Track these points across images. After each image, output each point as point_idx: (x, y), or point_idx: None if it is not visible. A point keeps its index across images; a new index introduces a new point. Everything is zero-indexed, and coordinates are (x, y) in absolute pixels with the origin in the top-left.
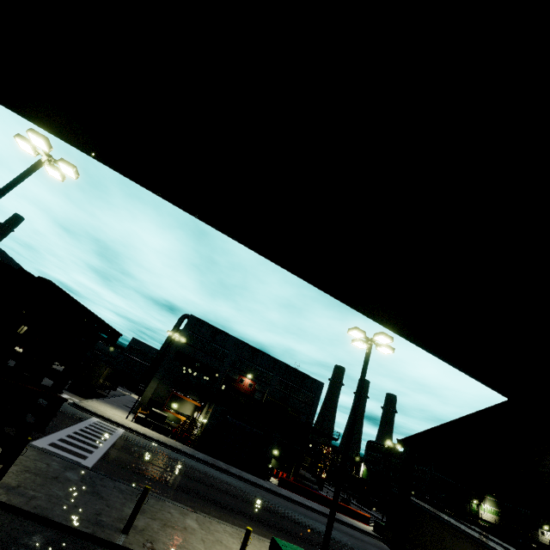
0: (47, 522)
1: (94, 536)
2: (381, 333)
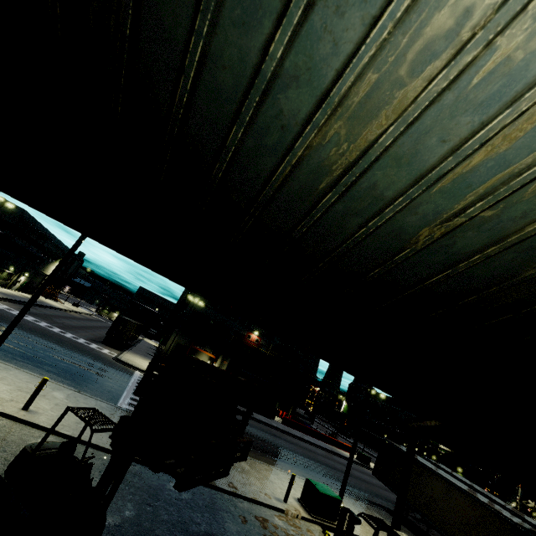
0: None
1: None
2: None
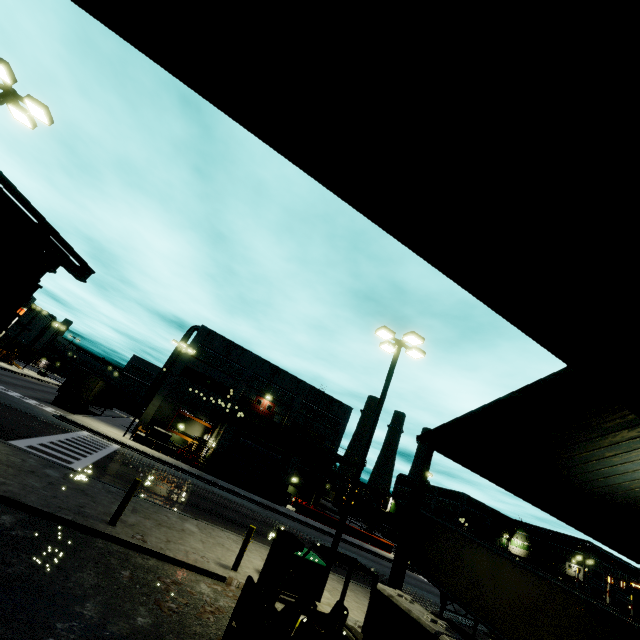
0: (20, 505)
1: (74, 523)
2: (412, 332)
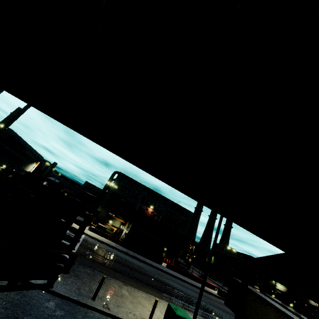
0: (55, 293)
1: (78, 301)
2: None
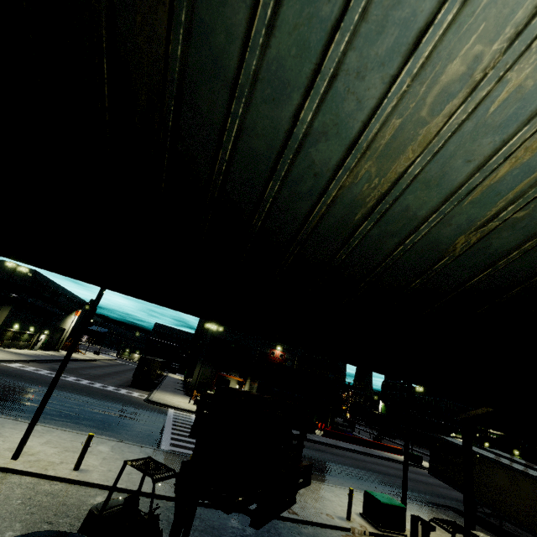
0: None
1: None
2: None
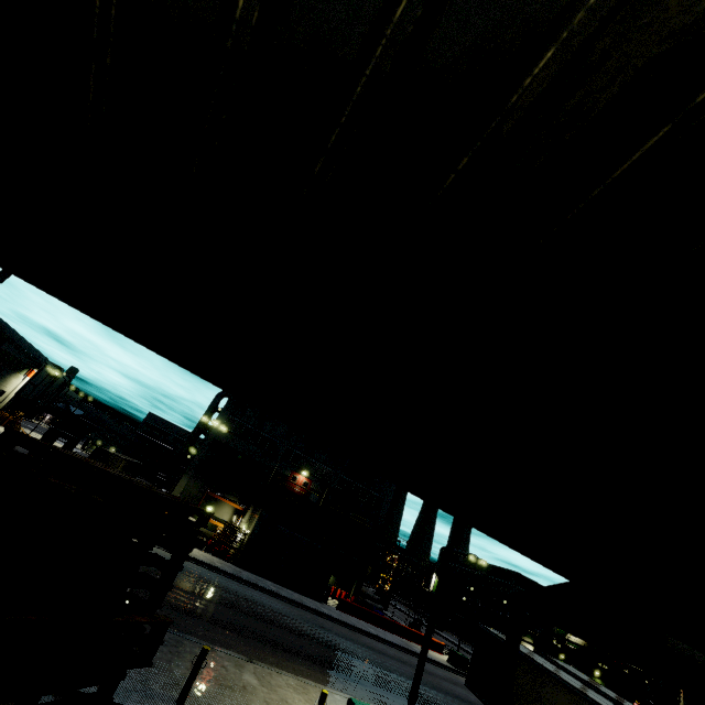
0: None
1: None
2: None
